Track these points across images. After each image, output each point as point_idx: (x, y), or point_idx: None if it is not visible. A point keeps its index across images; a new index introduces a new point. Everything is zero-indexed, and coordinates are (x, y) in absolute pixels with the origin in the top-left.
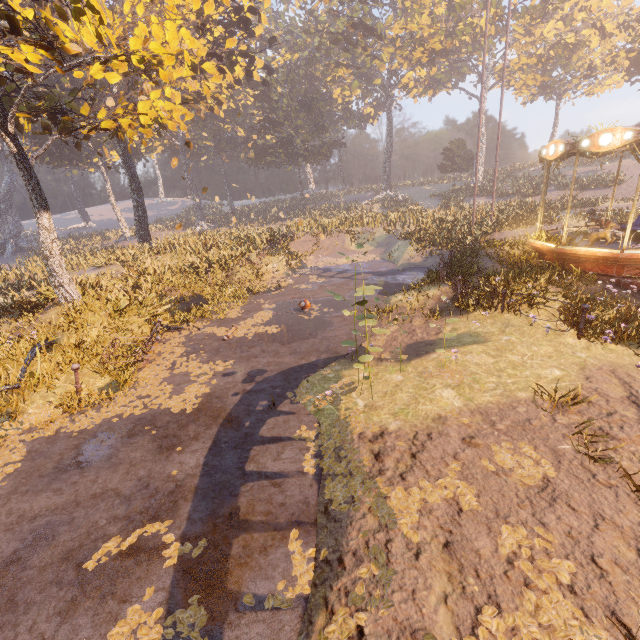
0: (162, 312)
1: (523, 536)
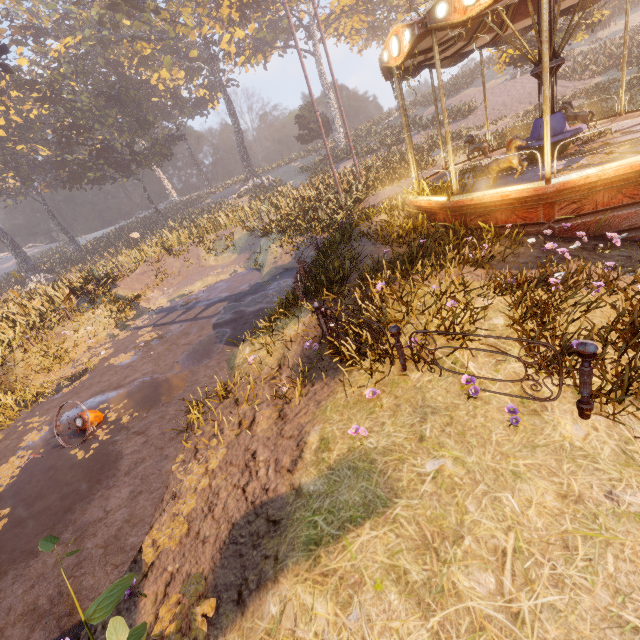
0: None
1: None
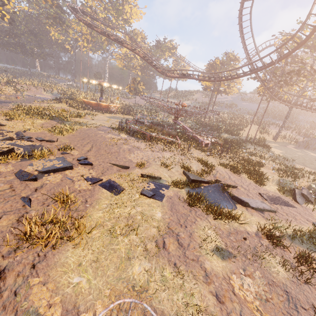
0: None
1: None
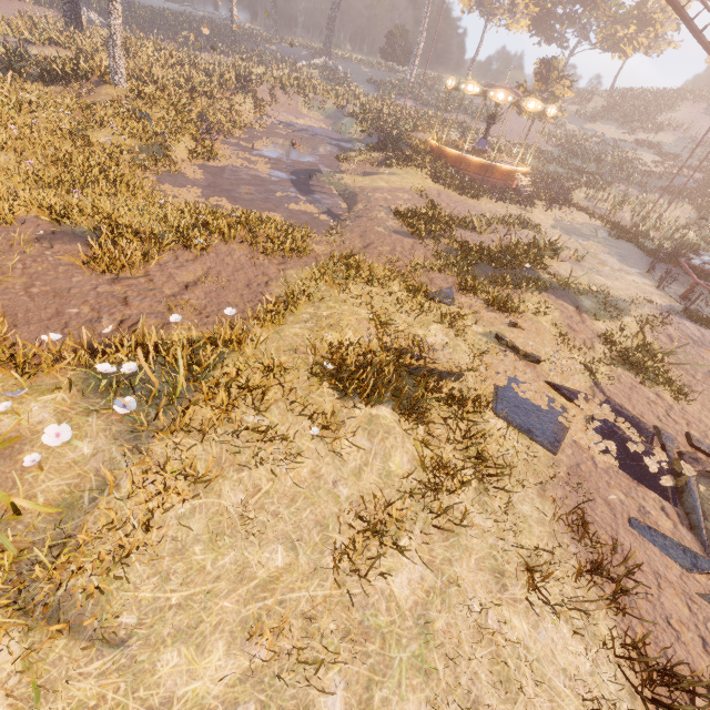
0: (193, 117)
1: (401, 202)
